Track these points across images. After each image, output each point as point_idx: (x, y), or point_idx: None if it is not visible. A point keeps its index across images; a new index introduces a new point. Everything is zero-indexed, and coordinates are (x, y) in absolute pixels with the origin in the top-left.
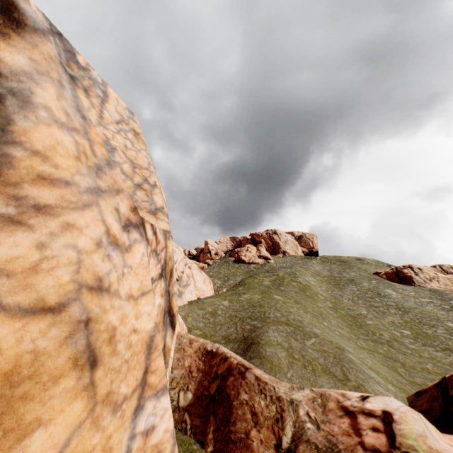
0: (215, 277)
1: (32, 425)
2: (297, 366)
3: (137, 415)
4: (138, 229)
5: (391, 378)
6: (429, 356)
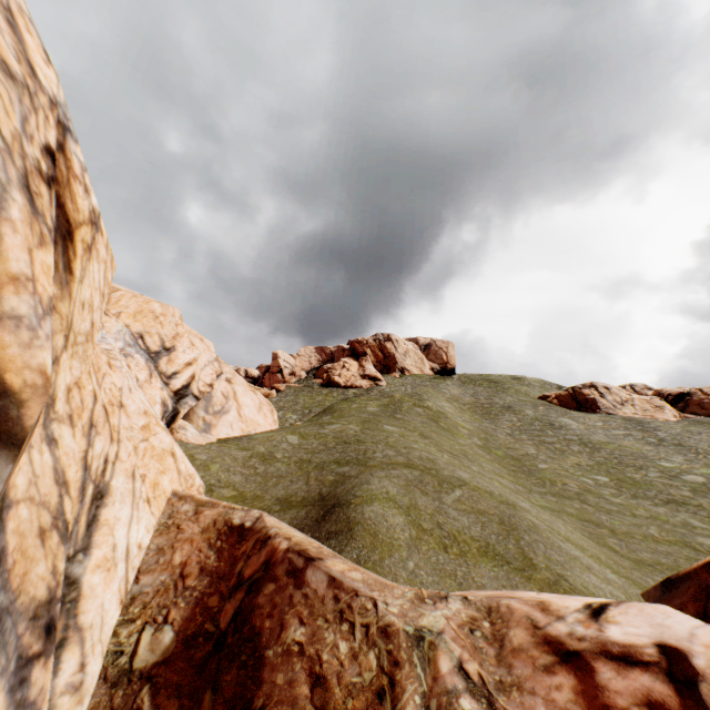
0: (288, 410)
1: None
2: (429, 546)
3: None
4: None
5: (604, 556)
6: (648, 514)
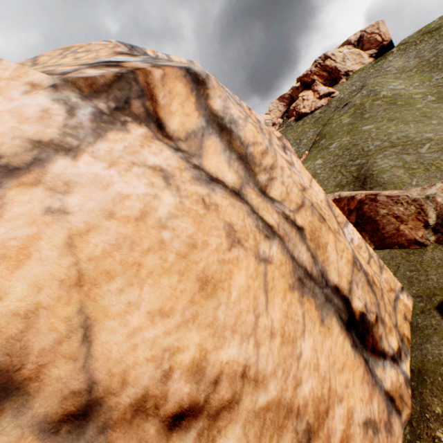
0: None
1: (325, 244)
2: (419, 173)
3: (344, 235)
4: (286, 149)
5: None
6: None
